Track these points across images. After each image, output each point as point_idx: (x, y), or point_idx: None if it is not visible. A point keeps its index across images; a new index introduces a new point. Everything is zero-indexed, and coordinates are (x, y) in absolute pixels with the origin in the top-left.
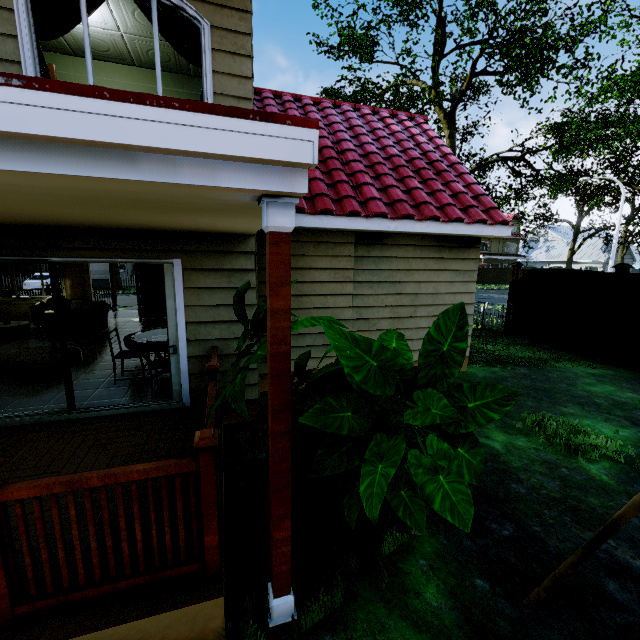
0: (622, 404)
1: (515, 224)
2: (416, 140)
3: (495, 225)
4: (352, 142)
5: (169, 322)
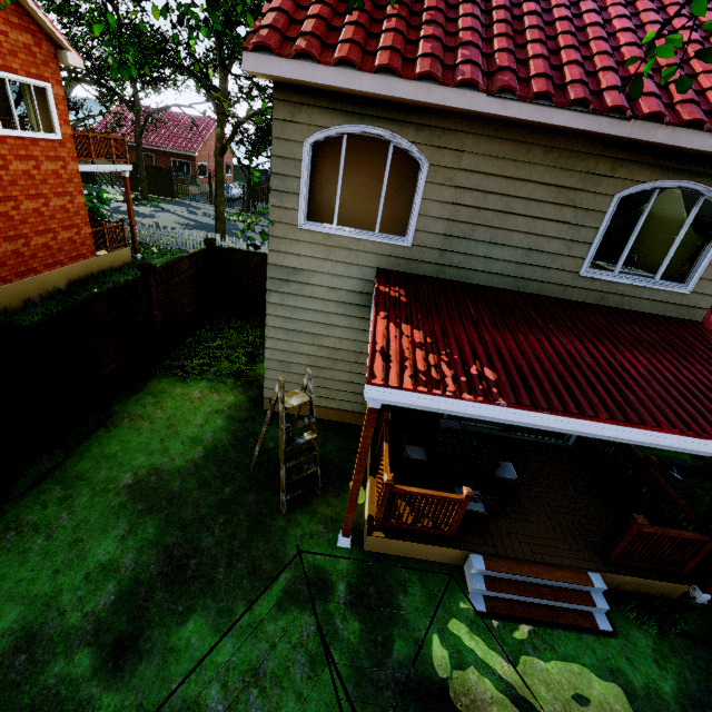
0: None
1: None
2: None
3: None
4: None
5: None
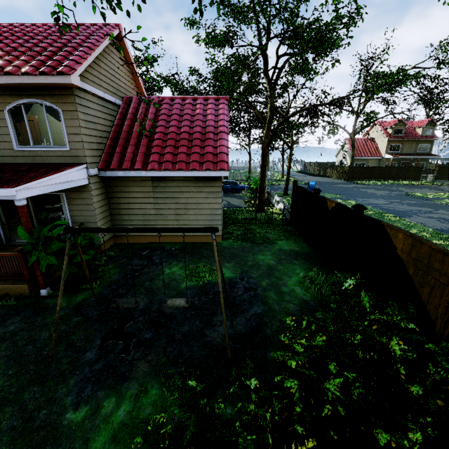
0: (256, 265)
1: (430, 127)
2: (207, 118)
3: (218, 171)
4: (165, 126)
5: (65, 214)
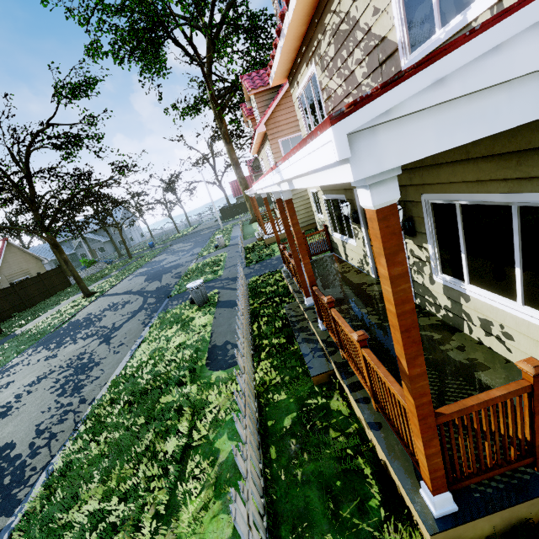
0: None
1: None
2: None
3: None
4: None
5: None
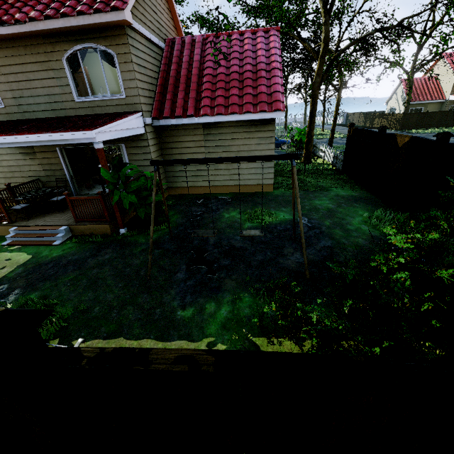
0: (314, 208)
1: None
2: (257, 54)
3: (273, 112)
4: (212, 67)
5: None
